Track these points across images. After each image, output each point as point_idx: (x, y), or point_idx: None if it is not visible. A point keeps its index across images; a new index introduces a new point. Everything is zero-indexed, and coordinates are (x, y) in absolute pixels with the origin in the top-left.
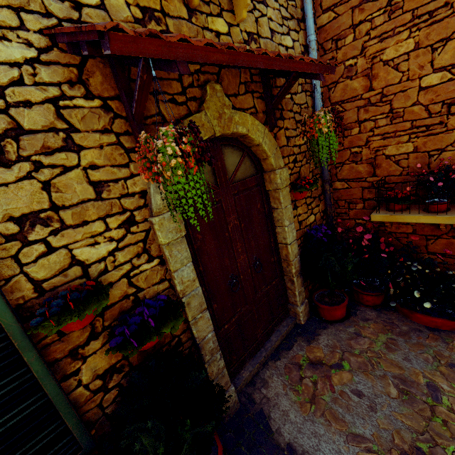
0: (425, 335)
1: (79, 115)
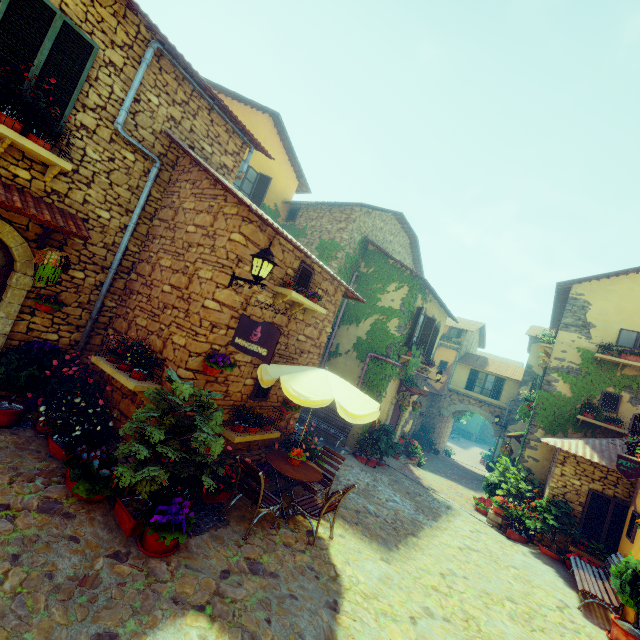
0: (36, 455)
1: None
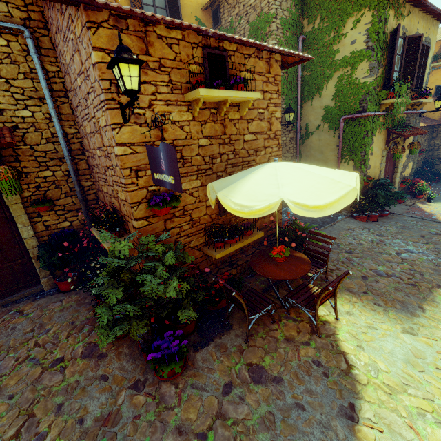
0: (88, 306)
1: None
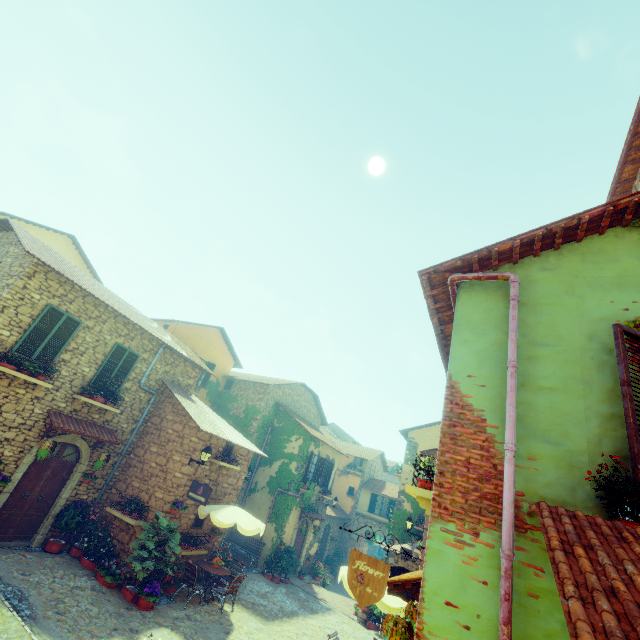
0: (77, 567)
1: (38, 425)
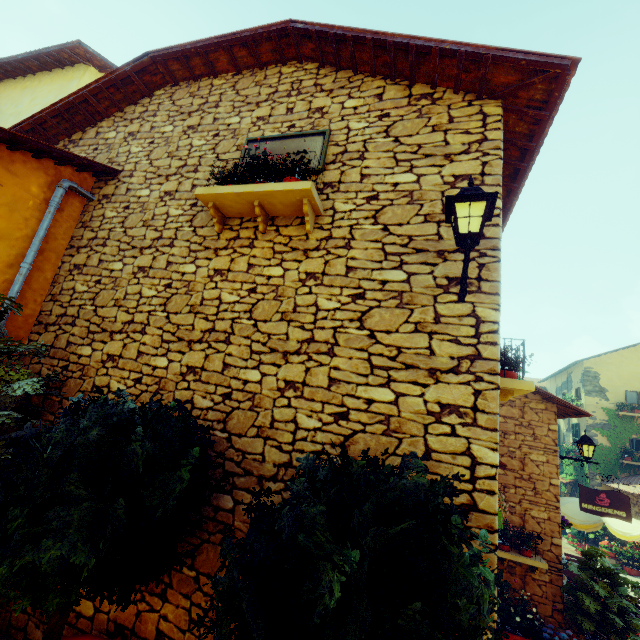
0: None
1: None
